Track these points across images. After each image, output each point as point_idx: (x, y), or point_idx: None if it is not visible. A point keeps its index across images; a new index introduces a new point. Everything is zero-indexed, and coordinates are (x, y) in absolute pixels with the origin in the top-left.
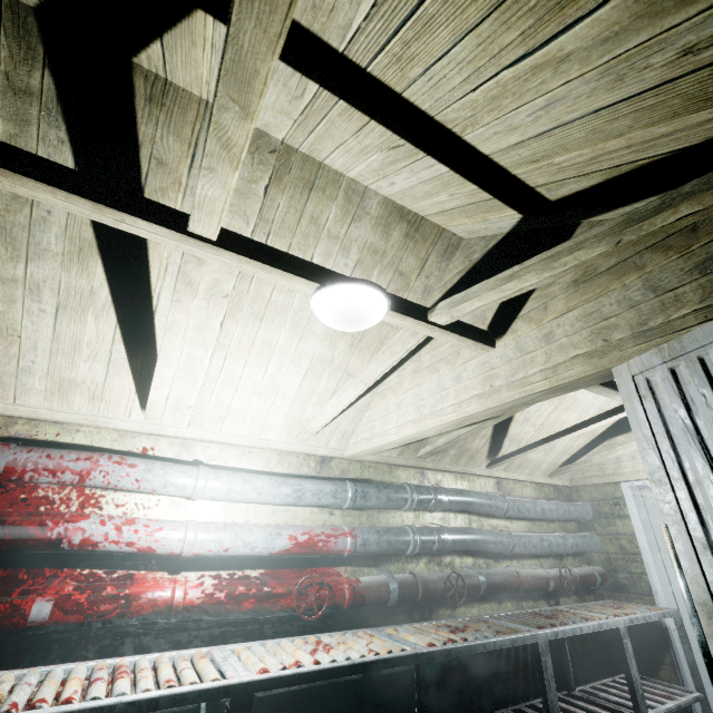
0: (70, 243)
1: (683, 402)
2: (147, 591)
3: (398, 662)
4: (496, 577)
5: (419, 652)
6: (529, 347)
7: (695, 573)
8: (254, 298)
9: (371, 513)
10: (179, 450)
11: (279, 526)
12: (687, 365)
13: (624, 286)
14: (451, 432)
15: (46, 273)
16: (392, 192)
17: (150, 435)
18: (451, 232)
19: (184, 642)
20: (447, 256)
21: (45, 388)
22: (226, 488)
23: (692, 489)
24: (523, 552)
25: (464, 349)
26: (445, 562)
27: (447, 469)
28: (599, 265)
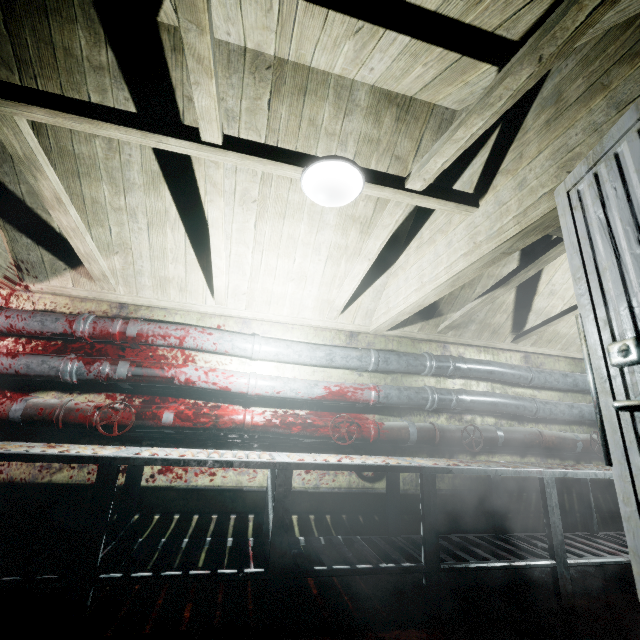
0: (146, 176)
1: (600, 201)
2: (228, 413)
3: (403, 469)
4: (515, 433)
5: (422, 466)
6: (505, 198)
7: (596, 346)
8: (275, 199)
9: (395, 376)
10: (242, 326)
11: (316, 380)
12: (606, 165)
13: (590, 112)
14: (465, 306)
15: (137, 201)
16: (375, 78)
17: (221, 316)
18: (443, 106)
19: (257, 450)
20: (441, 133)
21: (152, 284)
22: (275, 351)
23: (601, 277)
24: (548, 416)
25: (454, 216)
26: (465, 419)
27: (469, 343)
28: (570, 97)
